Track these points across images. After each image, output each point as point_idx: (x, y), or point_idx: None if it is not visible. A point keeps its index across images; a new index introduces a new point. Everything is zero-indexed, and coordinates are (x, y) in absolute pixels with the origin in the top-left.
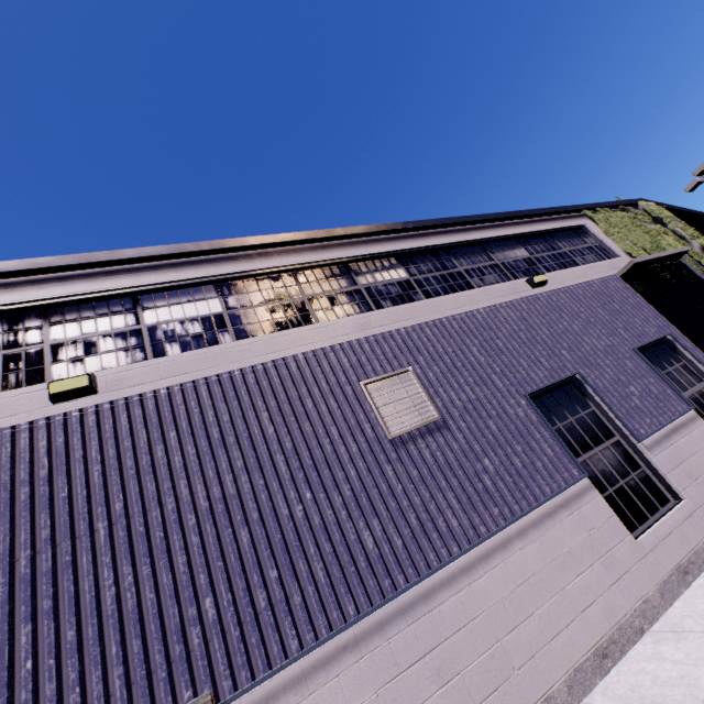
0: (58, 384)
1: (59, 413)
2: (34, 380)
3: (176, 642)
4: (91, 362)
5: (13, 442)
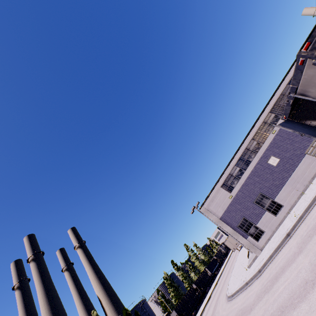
0: (273, 132)
1: (275, 134)
2: (267, 135)
3: (308, 138)
4: (270, 130)
5: (275, 138)
